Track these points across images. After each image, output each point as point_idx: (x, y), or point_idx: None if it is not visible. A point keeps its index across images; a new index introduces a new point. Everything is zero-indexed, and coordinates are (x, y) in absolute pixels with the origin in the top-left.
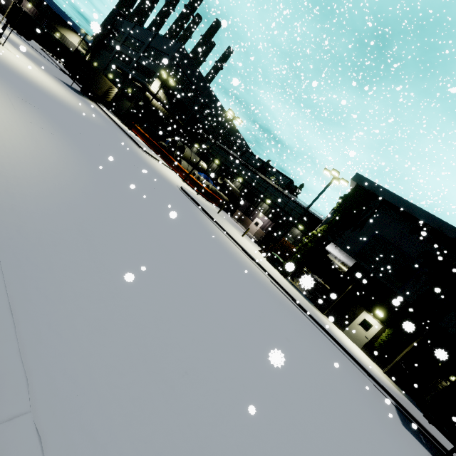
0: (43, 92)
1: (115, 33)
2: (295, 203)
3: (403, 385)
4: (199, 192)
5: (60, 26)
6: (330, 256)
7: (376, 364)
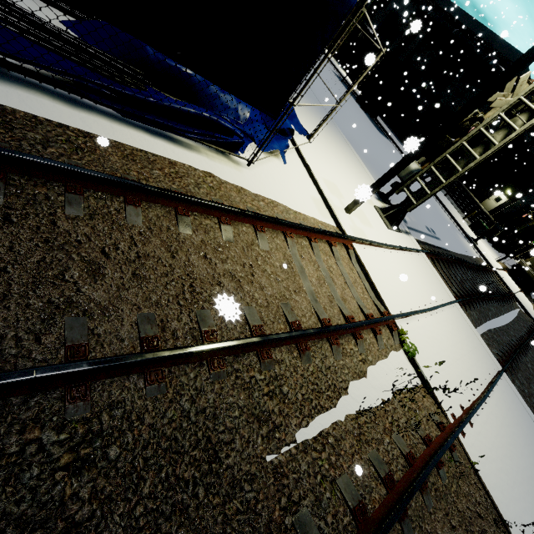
0: None
1: None
2: None
3: None
4: None
5: None
6: None
7: None
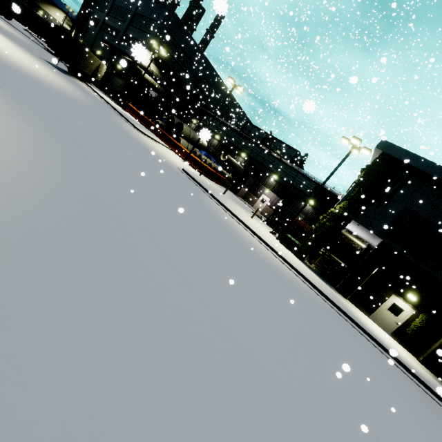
0: (17, 71)
1: (99, 3)
2: (304, 176)
3: (441, 374)
4: (202, 172)
5: (42, 2)
6: (343, 231)
7: (408, 351)
